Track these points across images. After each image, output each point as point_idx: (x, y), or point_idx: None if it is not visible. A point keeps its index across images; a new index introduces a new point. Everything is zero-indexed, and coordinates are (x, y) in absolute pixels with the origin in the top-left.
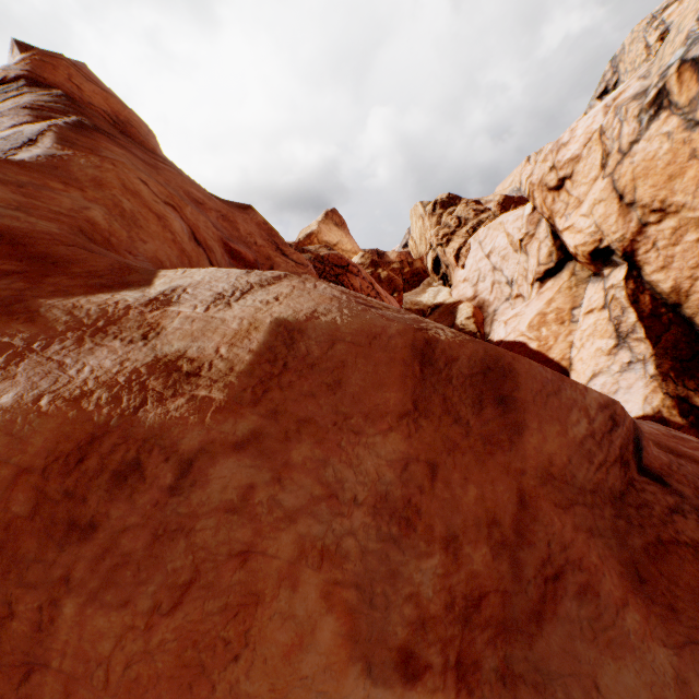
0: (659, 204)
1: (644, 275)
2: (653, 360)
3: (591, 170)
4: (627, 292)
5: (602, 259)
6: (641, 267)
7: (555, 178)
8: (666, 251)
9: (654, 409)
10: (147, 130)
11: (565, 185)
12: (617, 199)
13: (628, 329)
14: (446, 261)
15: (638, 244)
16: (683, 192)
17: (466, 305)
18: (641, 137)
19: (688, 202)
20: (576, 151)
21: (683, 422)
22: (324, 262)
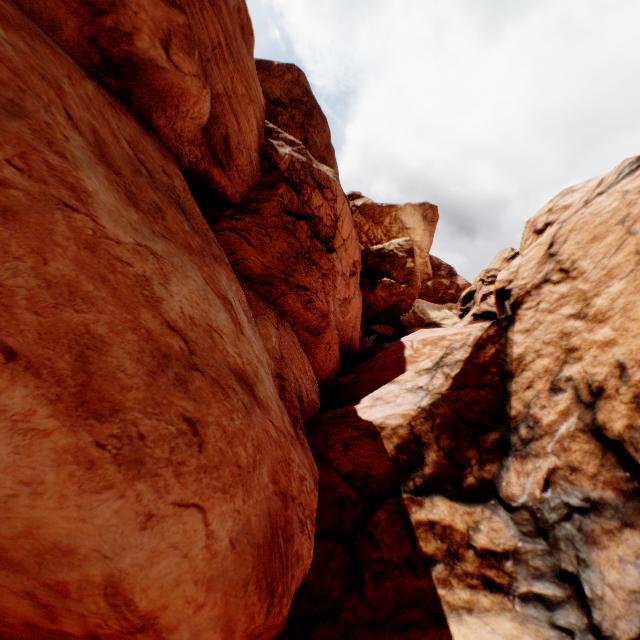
0: (569, 264)
1: (511, 331)
2: (436, 398)
3: None
4: (483, 335)
5: (501, 302)
6: (515, 321)
7: (544, 221)
8: (541, 316)
9: (384, 424)
10: None
11: (546, 230)
12: (548, 246)
13: (449, 362)
14: (476, 297)
15: (529, 297)
16: (591, 258)
17: None
18: (608, 189)
19: (588, 271)
20: (575, 200)
21: (391, 451)
22: (307, 169)
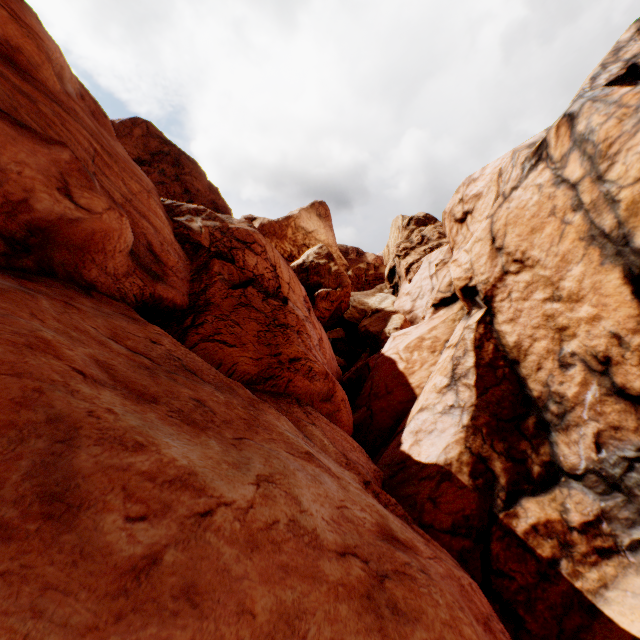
0: (520, 255)
1: (496, 323)
2: (472, 411)
3: (486, 209)
4: (476, 335)
5: (470, 297)
6: (495, 314)
7: (461, 210)
8: (517, 304)
9: (448, 460)
10: (42, 62)
11: (467, 219)
12: (490, 241)
13: (463, 372)
14: (399, 272)
15: (497, 290)
16: (540, 248)
17: (399, 316)
18: (520, 184)
19: (542, 259)
20: (481, 188)
21: (469, 482)
22: (227, 233)
